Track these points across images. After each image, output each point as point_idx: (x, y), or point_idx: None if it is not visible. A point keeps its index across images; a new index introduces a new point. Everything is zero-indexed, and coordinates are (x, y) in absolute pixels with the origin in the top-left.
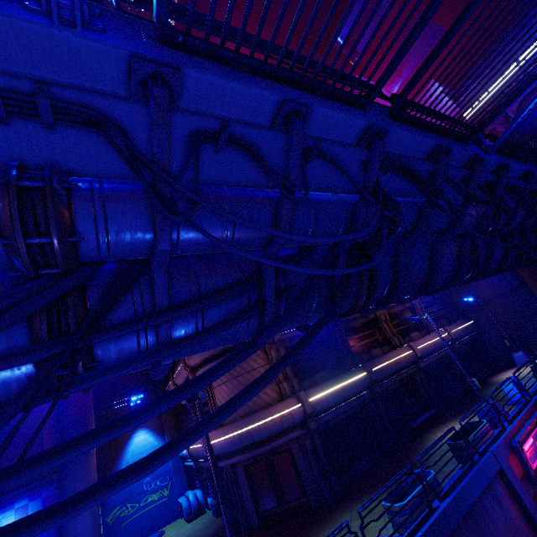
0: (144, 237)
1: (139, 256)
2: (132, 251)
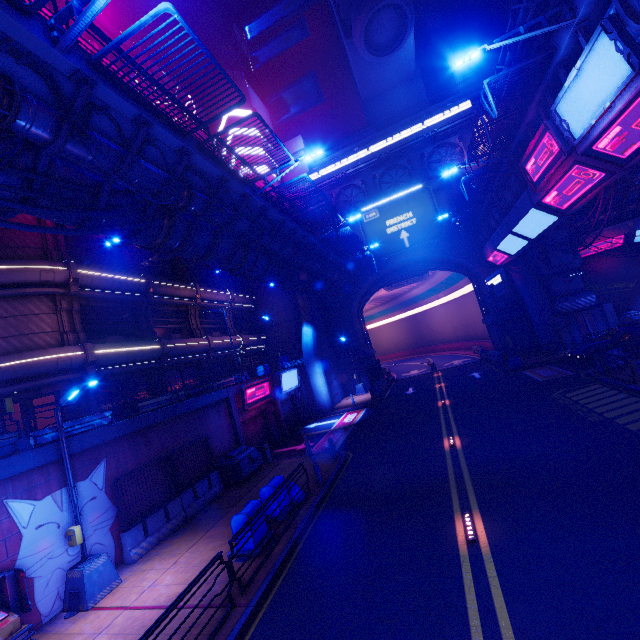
0: (49, 135)
1: (38, 142)
2: (38, 138)
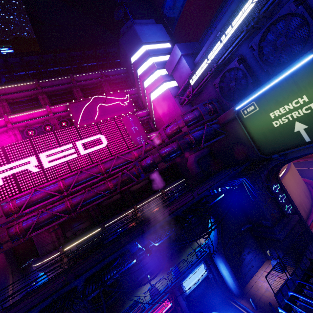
0: None
1: None
2: None
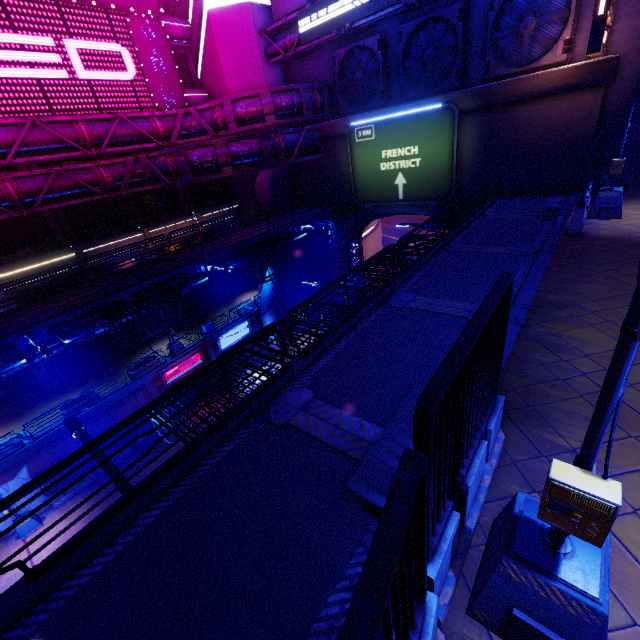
0: None
1: None
2: None
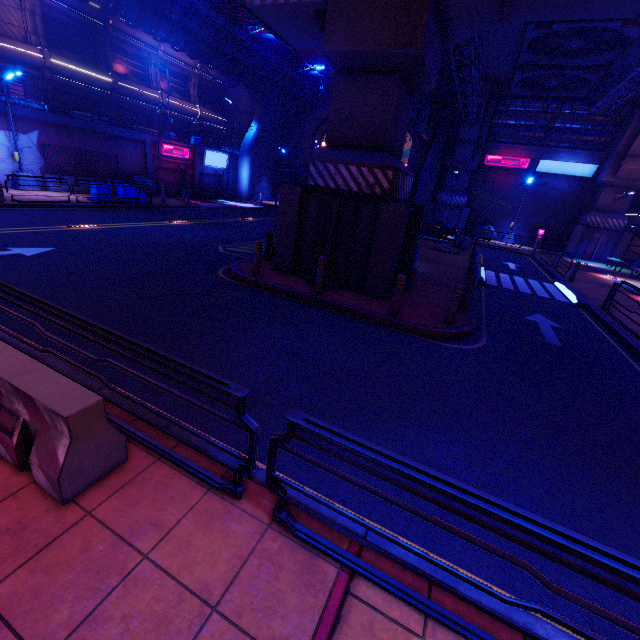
0: None
1: None
2: None
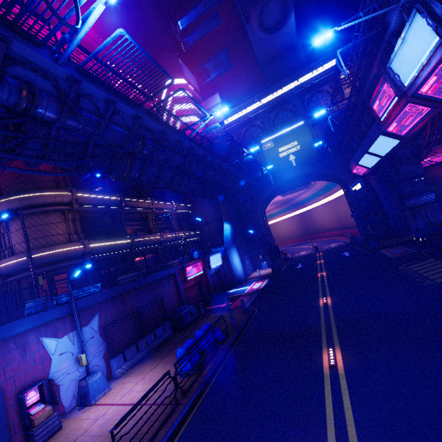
0: (56, 116)
1: (50, 120)
2: (49, 118)
